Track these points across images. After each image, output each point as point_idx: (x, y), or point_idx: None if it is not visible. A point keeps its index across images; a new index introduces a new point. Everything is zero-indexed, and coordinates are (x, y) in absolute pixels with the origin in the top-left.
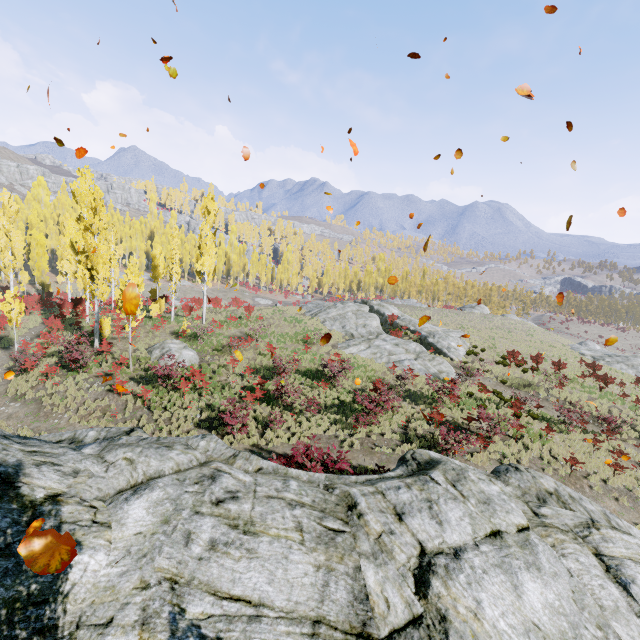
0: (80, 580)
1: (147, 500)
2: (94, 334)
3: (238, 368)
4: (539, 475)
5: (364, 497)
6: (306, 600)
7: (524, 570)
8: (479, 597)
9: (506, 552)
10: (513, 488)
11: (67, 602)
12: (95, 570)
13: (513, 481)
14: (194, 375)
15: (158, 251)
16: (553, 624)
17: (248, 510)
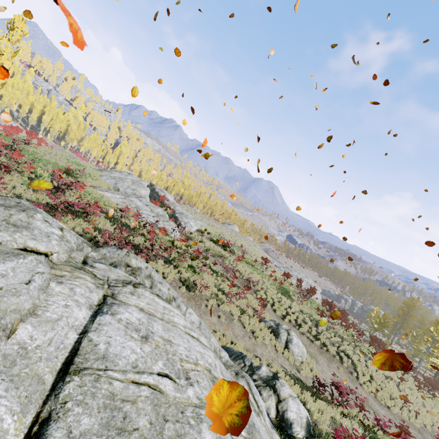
0: None
1: None
2: None
3: None
4: (136, 258)
5: None
6: None
7: None
8: None
9: None
10: (98, 254)
11: None
12: None
13: (104, 251)
14: None
15: None
16: None
17: None
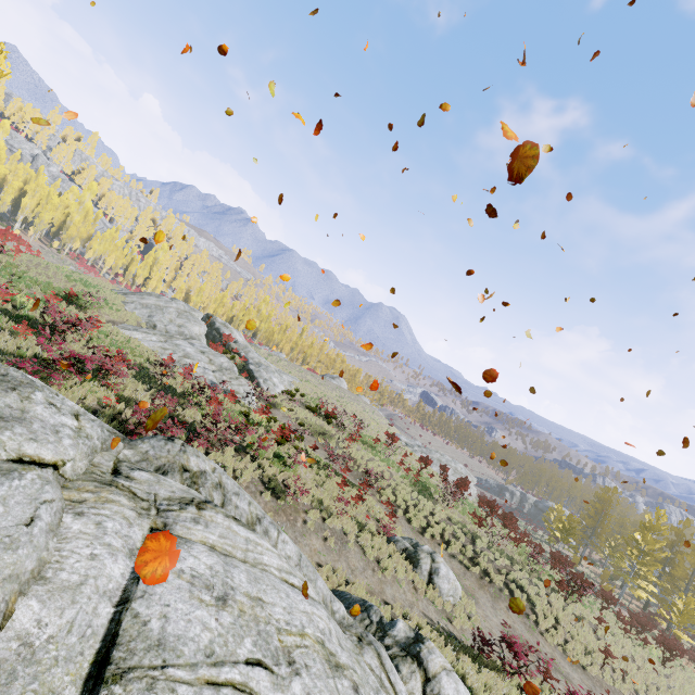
0: None
1: None
2: None
3: None
4: (197, 454)
5: None
6: None
7: None
8: None
9: None
10: (135, 453)
11: None
12: None
13: (144, 446)
14: None
15: None
16: None
17: None
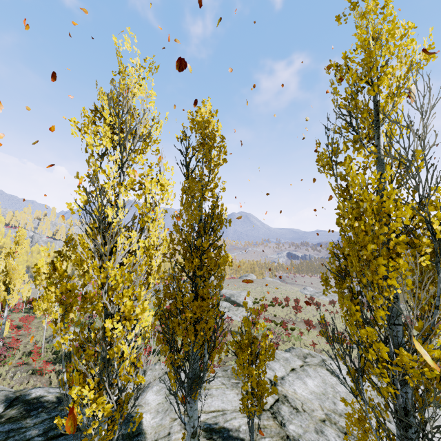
0: (146, 425)
1: (152, 391)
2: None
3: None
4: (302, 348)
5: None
6: (238, 405)
7: (305, 377)
8: (294, 388)
9: (298, 374)
10: (294, 356)
11: (146, 434)
12: (149, 421)
13: (293, 353)
14: None
15: None
16: (318, 390)
17: None
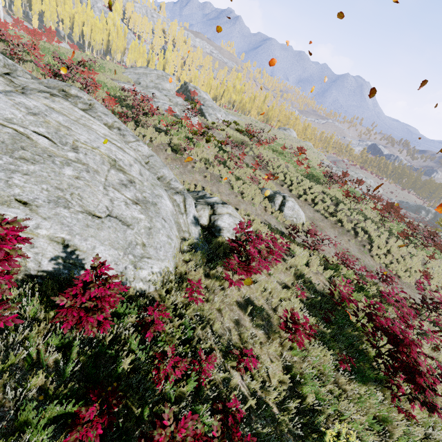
0: None
1: None
2: None
3: None
4: (80, 91)
5: None
6: None
7: None
8: None
9: None
10: (37, 81)
11: None
12: None
13: (44, 80)
14: None
15: None
16: None
17: None
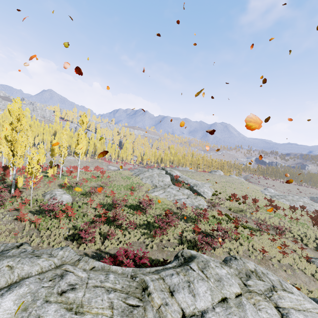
0: None
1: (15, 294)
2: (12, 186)
3: (93, 204)
4: (246, 261)
5: (152, 282)
6: None
7: None
8: None
9: (229, 311)
10: (234, 269)
11: None
12: None
13: (234, 265)
14: (67, 209)
15: (55, 141)
16: None
17: (81, 297)
